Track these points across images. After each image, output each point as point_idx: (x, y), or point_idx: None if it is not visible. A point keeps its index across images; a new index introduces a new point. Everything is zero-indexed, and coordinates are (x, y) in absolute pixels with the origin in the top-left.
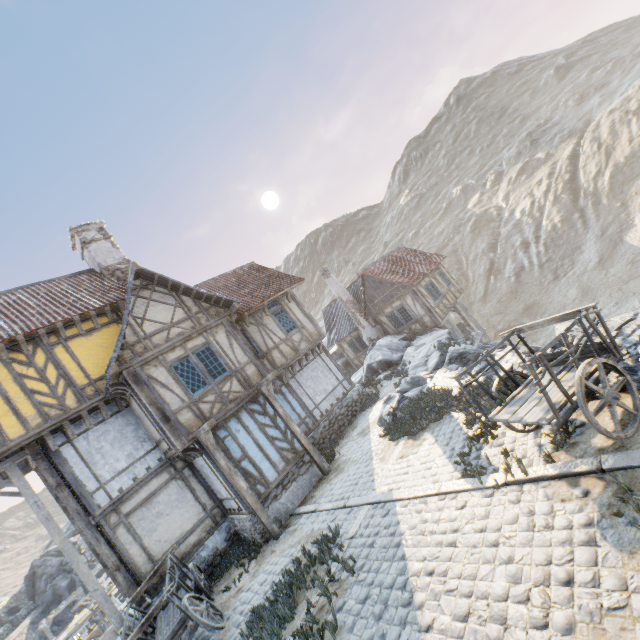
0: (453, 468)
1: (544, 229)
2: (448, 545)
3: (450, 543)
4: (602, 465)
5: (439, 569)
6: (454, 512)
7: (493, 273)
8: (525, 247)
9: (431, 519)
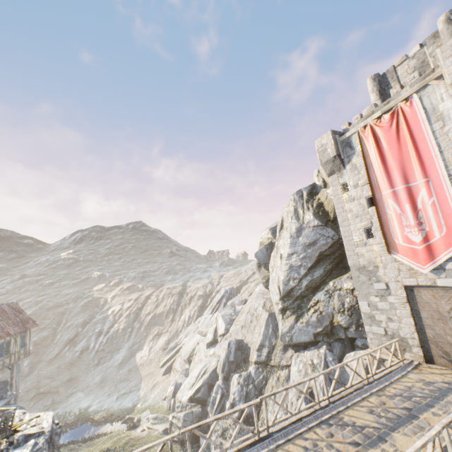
0: None
1: (114, 329)
2: None
3: None
4: None
5: None
6: None
7: (71, 343)
8: (99, 334)
9: None
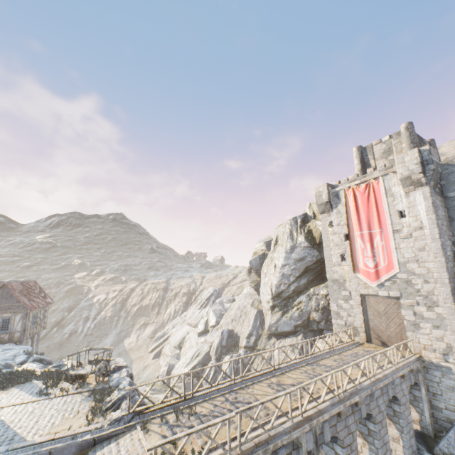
0: (33, 396)
1: (101, 316)
2: (30, 412)
3: (31, 412)
4: (91, 389)
5: (25, 417)
6: (33, 406)
7: (59, 326)
8: (87, 320)
9: (20, 409)
